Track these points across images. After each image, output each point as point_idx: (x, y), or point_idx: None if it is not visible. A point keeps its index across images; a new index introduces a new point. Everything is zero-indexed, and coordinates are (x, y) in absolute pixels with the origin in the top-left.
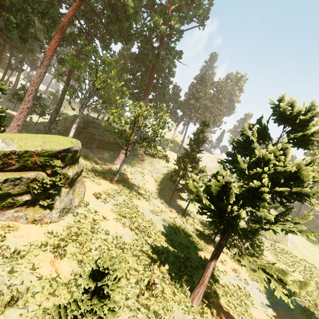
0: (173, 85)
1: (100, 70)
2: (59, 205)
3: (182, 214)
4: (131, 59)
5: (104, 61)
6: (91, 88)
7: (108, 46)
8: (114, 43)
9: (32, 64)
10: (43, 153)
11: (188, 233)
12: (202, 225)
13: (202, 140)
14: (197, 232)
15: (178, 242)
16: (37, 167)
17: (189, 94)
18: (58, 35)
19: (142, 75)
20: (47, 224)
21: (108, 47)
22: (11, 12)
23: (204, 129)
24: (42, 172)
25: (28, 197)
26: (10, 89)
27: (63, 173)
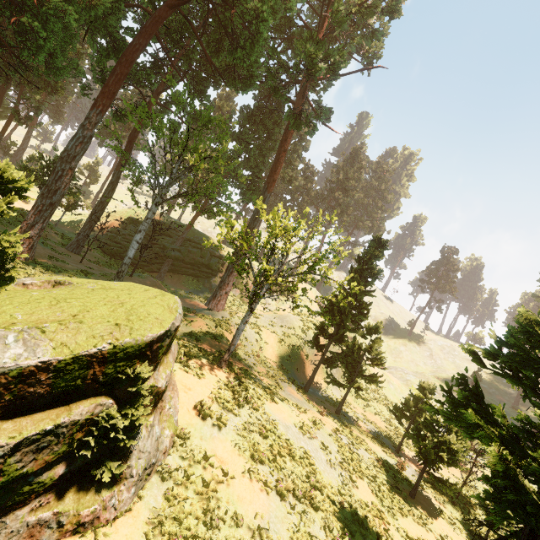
0: (304, 165)
1: (195, 136)
2: (136, 465)
3: (335, 413)
4: (243, 117)
5: (206, 120)
6: (175, 168)
7: (205, 92)
8: (215, 87)
9: (55, 112)
10: (114, 354)
11: (368, 471)
12: (374, 435)
13: (374, 272)
14: (377, 460)
15: (362, 506)
16: (96, 387)
17: (333, 181)
18: (123, 67)
19: (260, 145)
20: (107, 527)
21: (204, 94)
22: (36, 17)
23: (378, 253)
24: (105, 397)
25: (67, 464)
26: (11, 155)
27: (149, 386)
